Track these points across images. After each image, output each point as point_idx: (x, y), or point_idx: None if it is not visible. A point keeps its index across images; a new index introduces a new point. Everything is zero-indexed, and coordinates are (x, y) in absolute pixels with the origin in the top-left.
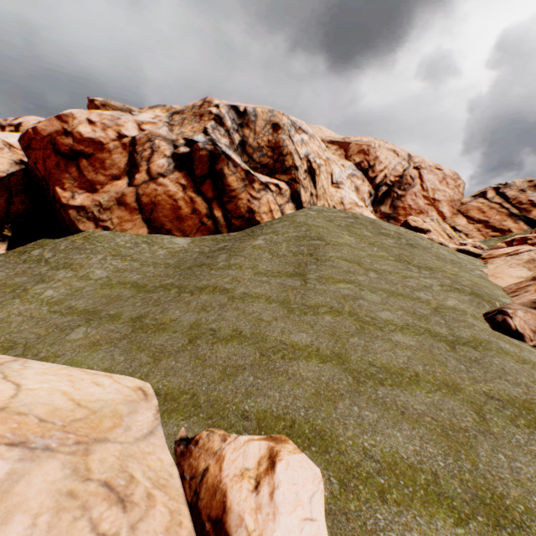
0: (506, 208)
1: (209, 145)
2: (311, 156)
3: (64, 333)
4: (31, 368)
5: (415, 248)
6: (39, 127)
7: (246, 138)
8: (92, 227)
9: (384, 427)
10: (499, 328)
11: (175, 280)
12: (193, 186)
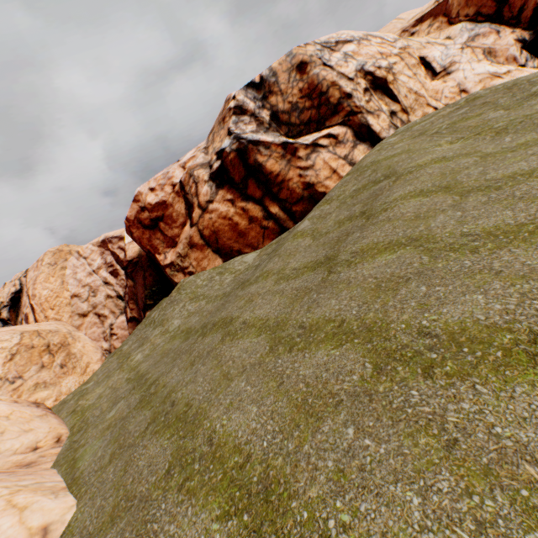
0: None
1: (234, 144)
2: (369, 64)
3: (110, 410)
4: None
5: None
6: (128, 216)
7: (275, 107)
8: (182, 277)
9: None
10: None
11: (209, 316)
12: (239, 195)
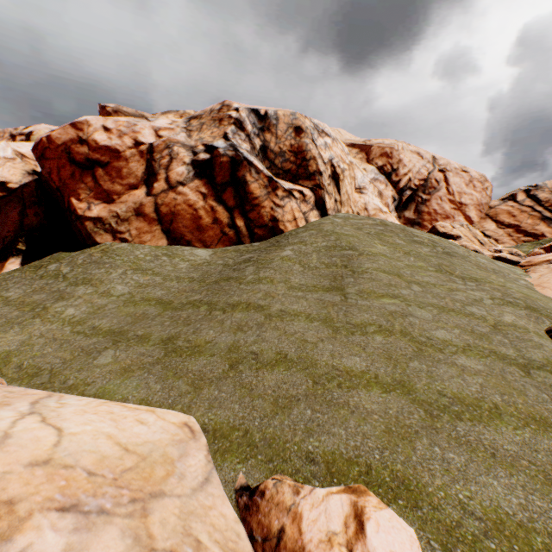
0: (538, 212)
1: (230, 151)
2: (335, 160)
3: (91, 357)
4: (68, 405)
5: (453, 257)
6: (53, 136)
7: (267, 143)
8: (110, 239)
9: (476, 473)
10: None
11: (203, 296)
12: (213, 194)
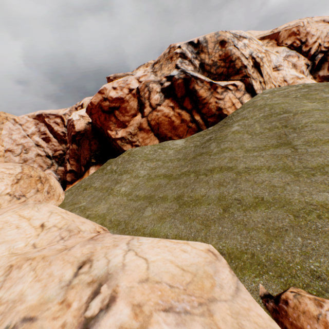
0: None
1: (182, 74)
2: (254, 53)
3: (141, 212)
4: (143, 243)
5: None
6: (92, 101)
7: (203, 60)
8: (130, 147)
9: None
10: None
11: (189, 168)
12: (177, 105)
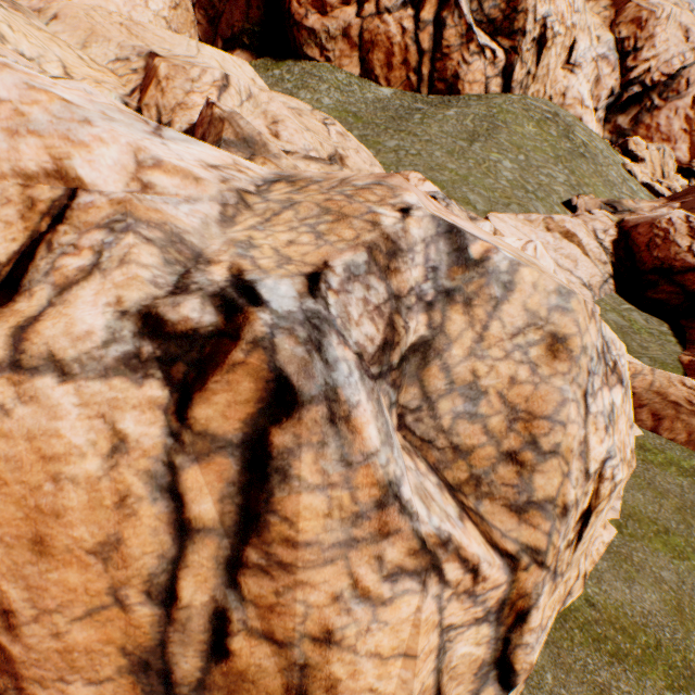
0: None
1: None
2: (551, 19)
3: None
4: None
5: (585, 159)
6: None
7: None
8: (317, 55)
9: (468, 193)
10: (567, 203)
11: (383, 121)
12: (412, 32)
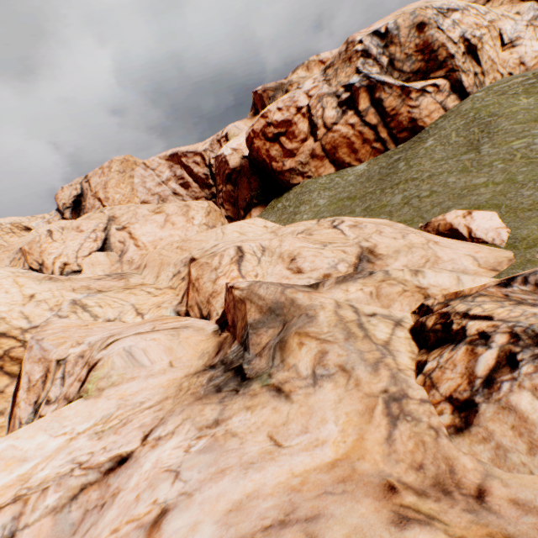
0: None
1: (364, 81)
2: (468, 33)
3: None
4: None
5: None
6: (254, 129)
7: (392, 56)
8: (300, 179)
9: (536, 194)
10: None
11: (374, 187)
12: (358, 122)
